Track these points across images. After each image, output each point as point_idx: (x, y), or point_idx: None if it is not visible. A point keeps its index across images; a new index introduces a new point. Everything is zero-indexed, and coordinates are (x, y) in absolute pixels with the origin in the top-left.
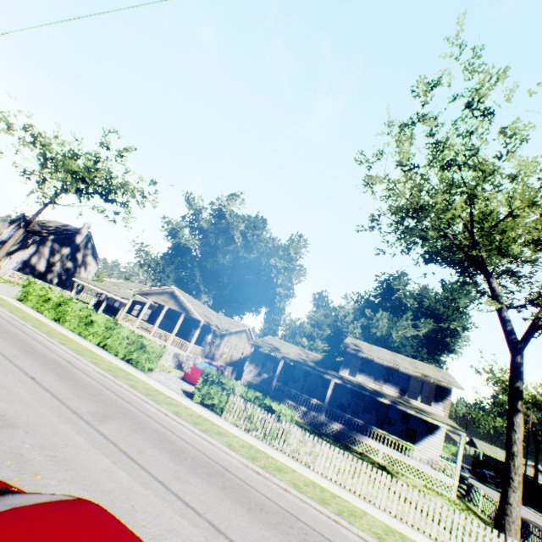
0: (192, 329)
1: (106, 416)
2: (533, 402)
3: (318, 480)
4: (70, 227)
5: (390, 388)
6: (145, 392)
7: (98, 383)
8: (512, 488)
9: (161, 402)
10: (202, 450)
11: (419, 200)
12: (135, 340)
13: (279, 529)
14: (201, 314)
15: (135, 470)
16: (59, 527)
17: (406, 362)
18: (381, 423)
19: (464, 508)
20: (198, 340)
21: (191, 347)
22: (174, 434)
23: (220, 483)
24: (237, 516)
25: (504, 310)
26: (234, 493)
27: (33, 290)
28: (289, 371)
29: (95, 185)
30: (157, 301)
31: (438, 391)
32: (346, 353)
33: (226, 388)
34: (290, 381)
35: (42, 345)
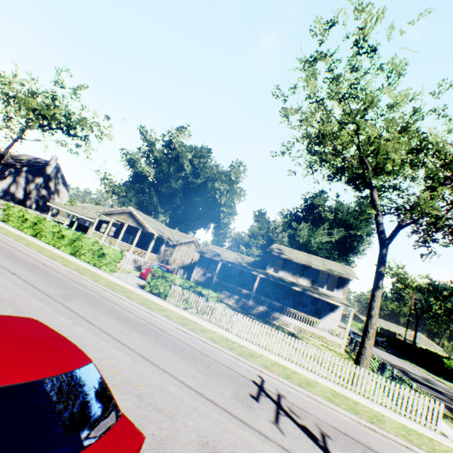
0: (150, 241)
1: (71, 297)
2: (418, 289)
3: (232, 338)
4: (40, 160)
5: (304, 280)
6: (105, 284)
7: (67, 278)
8: (368, 337)
9: (117, 291)
10: (145, 319)
11: (323, 128)
12: (98, 249)
13: (191, 360)
14: (154, 229)
15: (89, 327)
16: (5, 321)
17: (317, 261)
18: (296, 306)
19: (347, 358)
20: (155, 250)
21: (149, 255)
22: (124, 309)
23: (154, 336)
24: (161, 352)
25: (379, 216)
26: (162, 341)
27: (12, 212)
28: (227, 271)
29: (55, 121)
30: (118, 219)
31: (339, 281)
32: (272, 256)
33: (169, 280)
34: (228, 278)
35: (22, 253)
